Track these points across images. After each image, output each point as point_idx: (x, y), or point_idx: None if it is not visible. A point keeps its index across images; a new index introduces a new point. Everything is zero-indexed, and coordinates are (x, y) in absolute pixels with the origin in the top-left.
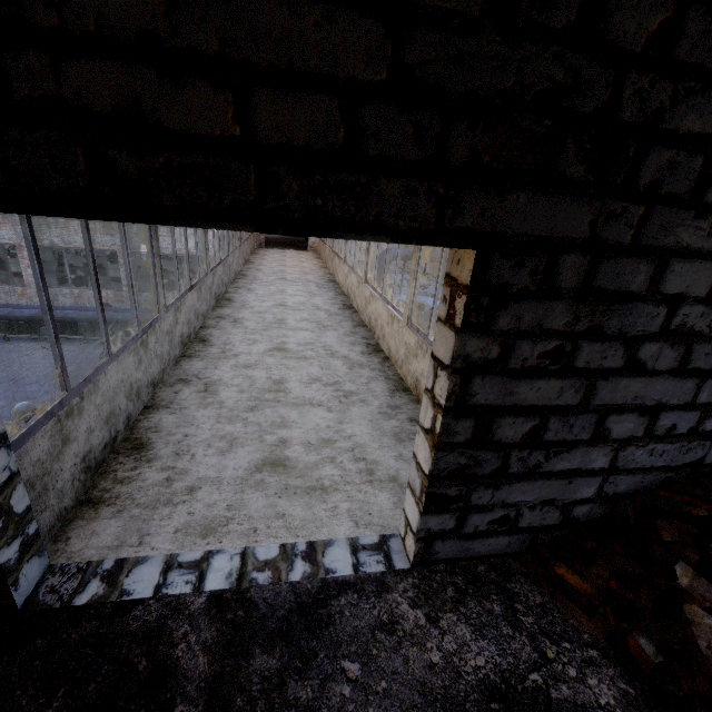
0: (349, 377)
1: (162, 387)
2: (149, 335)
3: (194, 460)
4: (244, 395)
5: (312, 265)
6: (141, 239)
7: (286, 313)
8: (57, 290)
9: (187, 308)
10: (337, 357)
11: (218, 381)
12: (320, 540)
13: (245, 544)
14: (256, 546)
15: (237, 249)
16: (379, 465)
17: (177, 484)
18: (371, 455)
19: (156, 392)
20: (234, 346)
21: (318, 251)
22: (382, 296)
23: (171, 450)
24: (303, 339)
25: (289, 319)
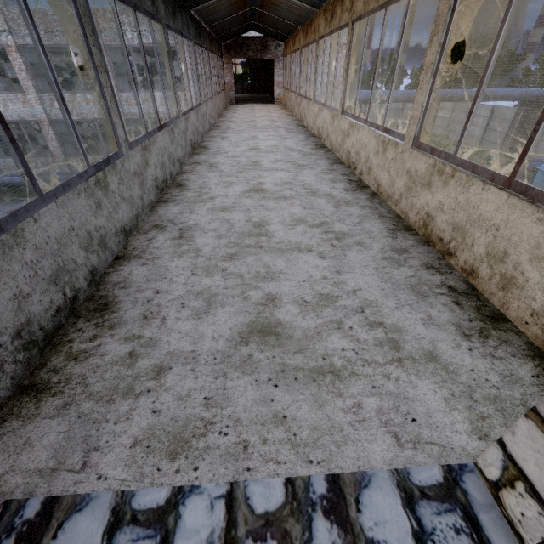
0: (337, 217)
1: (136, 235)
2: (108, 174)
3: (164, 325)
4: (221, 241)
5: (279, 114)
6: (131, 106)
7: (259, 155)
8: (77, 159)
9: (158, 150)
10: (319, 195)
11: (194, 225)
12: (347, 472)
13: (231, 475)
14: (248, 482)
15: (209, 100)
16: (405, 334)
17: (141, 362)
18: (388, 318)
19: (129, 240)
20: (210, 189)
21: (284, 103)
22: (367, 122)
23: (139, 311)
24: (279, 179)
25: (263, 161)
